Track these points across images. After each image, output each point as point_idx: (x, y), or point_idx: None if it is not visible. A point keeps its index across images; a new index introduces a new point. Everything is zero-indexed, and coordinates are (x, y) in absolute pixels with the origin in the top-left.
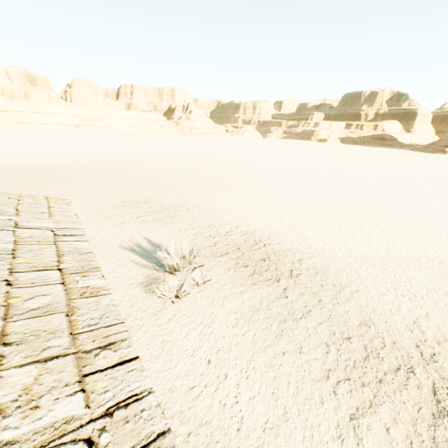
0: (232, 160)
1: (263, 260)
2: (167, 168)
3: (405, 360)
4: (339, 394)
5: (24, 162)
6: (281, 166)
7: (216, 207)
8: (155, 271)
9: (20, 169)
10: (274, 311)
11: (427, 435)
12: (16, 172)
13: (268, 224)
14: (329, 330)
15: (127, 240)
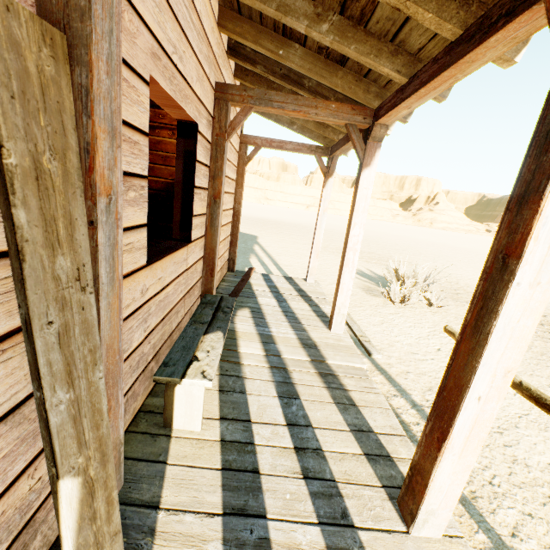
0: None
1: (539, 324)
2: (396, 241)
3: None
4: None
5: (266, 217)
6: None
7: (462, 274)
8: (377, 287)
9: (264, 219)
10: None
11: None
12: (261, 220)
13: None
14: None
15: None
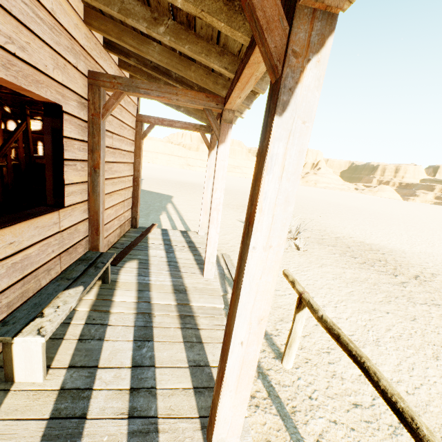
0: (357, 206)
1: (378, 260)
2: None
3: None
4: None
5: (185, 180)
6: (425, 219)
7: (330, 223)
8: None
9: (183, 182)
10: (382, 288)
11: None
12: (180, 183)
13: (392, 244)
14: None
15: (243, 219)
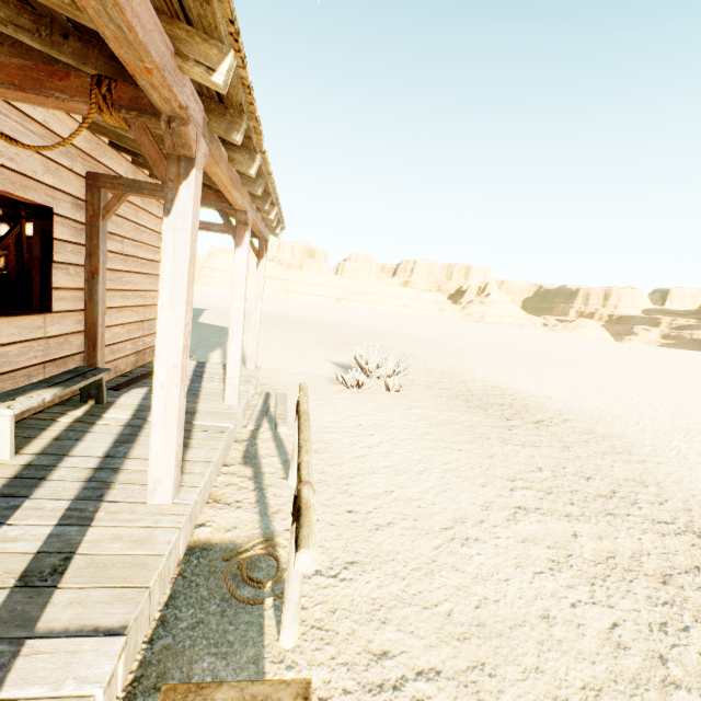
0: (531, 347)
1: (500, 405)
2: (423, 336)
3: (695, 525)
4: (517, 492)
5: (274, 312)
6: (626, 364)
7: (466, 366)
8: None
9: (268, 314)
10: (477, 430)
11: (656, 568)
12: (264, 315)
13: (540, 390)
14: (556, 464)
15: (335, 358)
